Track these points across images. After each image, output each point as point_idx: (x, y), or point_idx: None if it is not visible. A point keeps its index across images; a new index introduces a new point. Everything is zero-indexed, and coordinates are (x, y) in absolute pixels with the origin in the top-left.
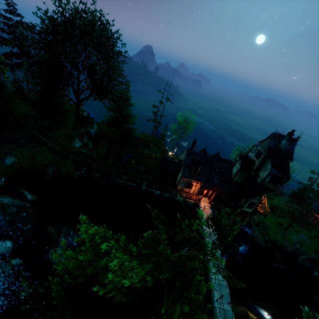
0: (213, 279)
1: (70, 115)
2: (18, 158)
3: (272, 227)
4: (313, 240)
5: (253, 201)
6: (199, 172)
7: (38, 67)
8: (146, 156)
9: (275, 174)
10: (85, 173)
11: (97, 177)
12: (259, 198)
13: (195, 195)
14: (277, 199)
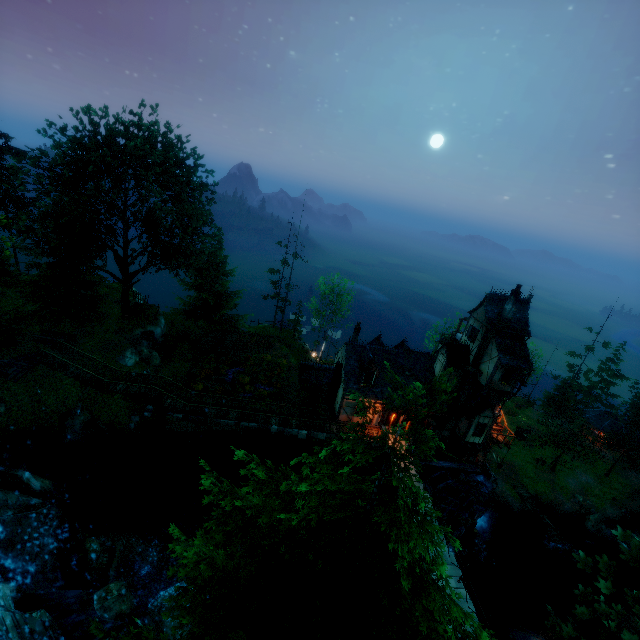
0: None
1: (108, 306)
2: (6, 404)
3: (527, 469)
4: (603, 481)
5: (482, 420)
6: (376, 381)
7: (51, 224)
8: (270, 366)
9: (508, 364)
10: (152, 416)
11: (178, 420)
12: (491, 414)
13: (374, 427)
14: (525, 413)
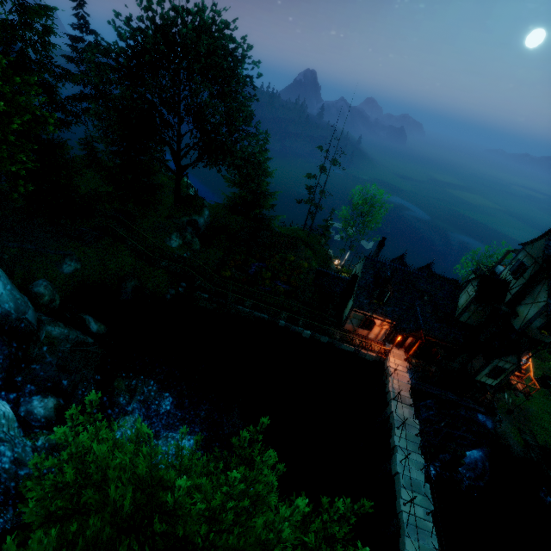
0: (405, 514)
1: (166, 194)
2: (82, 263)
3: (542, 419)
4: None
5: (503, 364)
6: (389, 299)
7: (113, 114)
8: (291, 266)
9: None
10: (185, 291)
11: (204, 299)
12: (515, 360)
13: (378, 342)
14: None
